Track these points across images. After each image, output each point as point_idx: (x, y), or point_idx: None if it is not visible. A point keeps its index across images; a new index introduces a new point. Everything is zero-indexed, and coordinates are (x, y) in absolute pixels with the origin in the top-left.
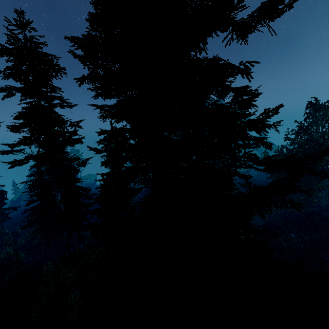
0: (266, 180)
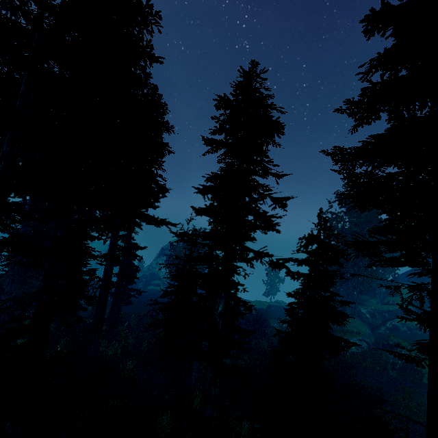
0: None
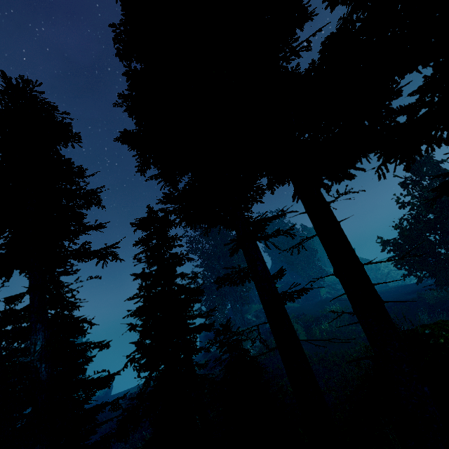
0: (394, 300)
